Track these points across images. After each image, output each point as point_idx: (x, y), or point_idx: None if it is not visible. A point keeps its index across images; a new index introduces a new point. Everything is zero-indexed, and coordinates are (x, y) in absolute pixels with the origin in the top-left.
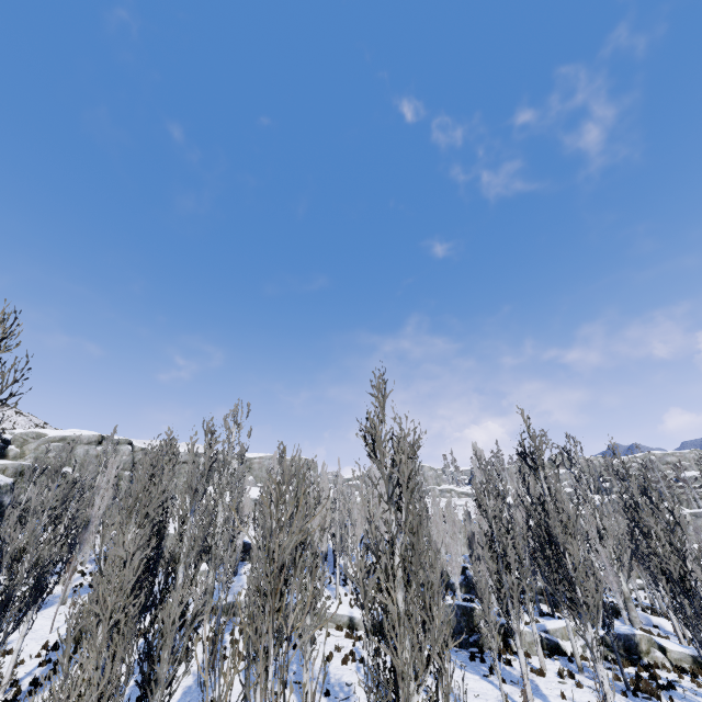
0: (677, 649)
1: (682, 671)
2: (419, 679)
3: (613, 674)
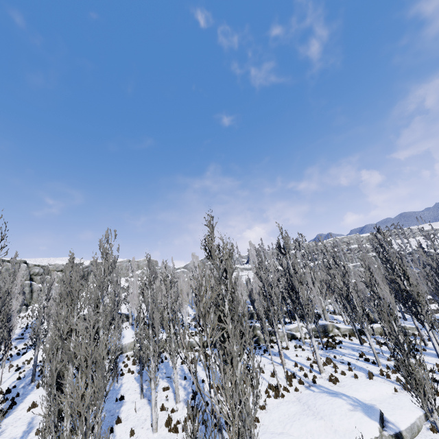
0: (344, 327)
1: (345, 336)
2: (241, 355)
3: (318, 341)
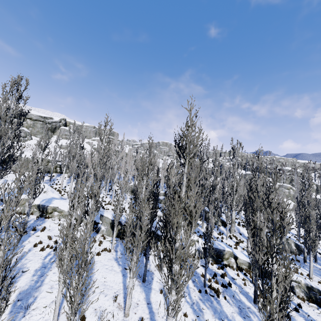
0: (243, 259)
1: (240, 270)
2: None
3: None
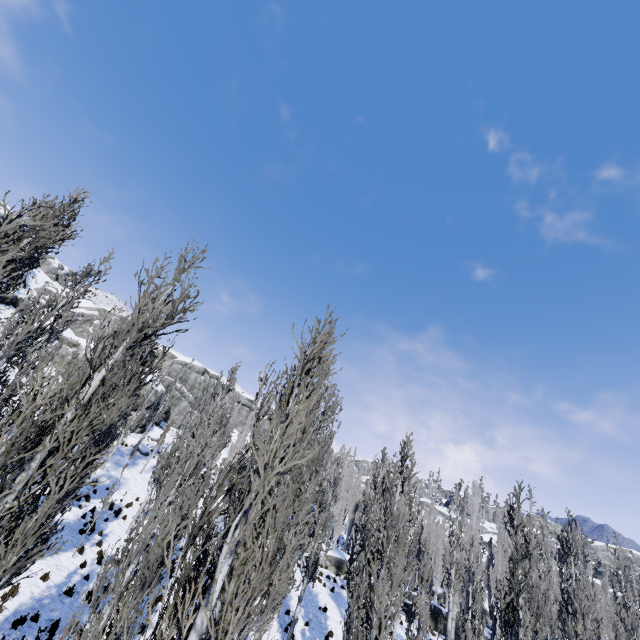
0: None
1: None
2: None
3: None
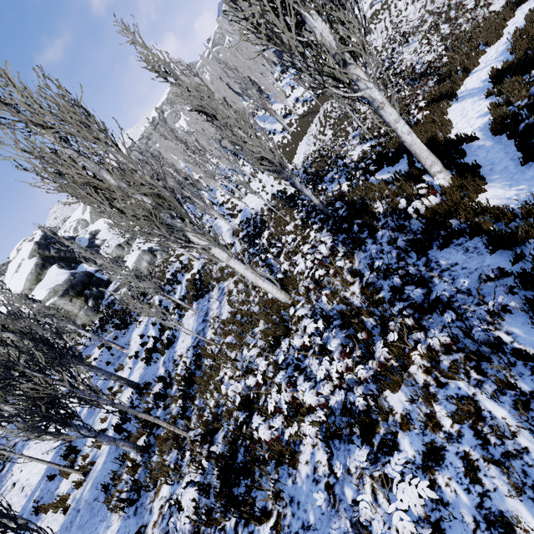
0: None
1: None
2: None
3: None
